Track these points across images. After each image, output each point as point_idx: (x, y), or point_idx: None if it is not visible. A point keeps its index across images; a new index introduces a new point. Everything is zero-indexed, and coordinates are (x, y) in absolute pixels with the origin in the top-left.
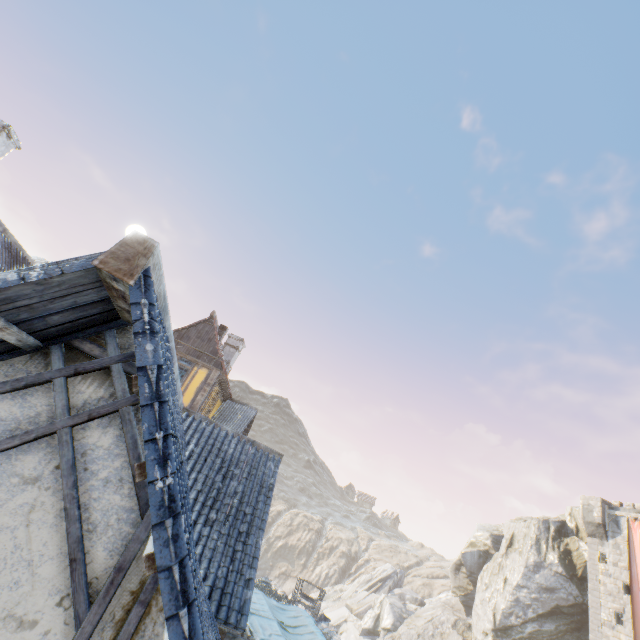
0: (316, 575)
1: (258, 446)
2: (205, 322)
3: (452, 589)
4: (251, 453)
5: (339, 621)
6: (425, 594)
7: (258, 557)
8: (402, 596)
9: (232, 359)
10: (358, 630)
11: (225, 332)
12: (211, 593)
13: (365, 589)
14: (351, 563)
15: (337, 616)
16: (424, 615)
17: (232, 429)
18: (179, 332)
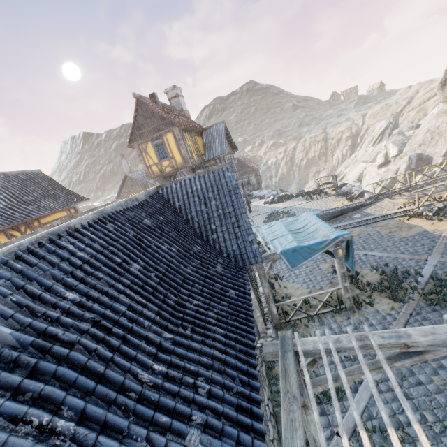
0: (335, 160)
1: (212, 170)
2: (138, 106)
3: (442, 101)
4: (211, 178)
5: (361, 171)
6: (420, 117)
7: (250, 228)
8: (400, 133)
9: (182, 106)
10: (375, 168)
11: (156, 98)
12: (236, 259)
13: (371, 146)
14: (355, 139)
15: (358, 170)
16: (421, 132)
17: (190, 175)
18: (135, 128)
